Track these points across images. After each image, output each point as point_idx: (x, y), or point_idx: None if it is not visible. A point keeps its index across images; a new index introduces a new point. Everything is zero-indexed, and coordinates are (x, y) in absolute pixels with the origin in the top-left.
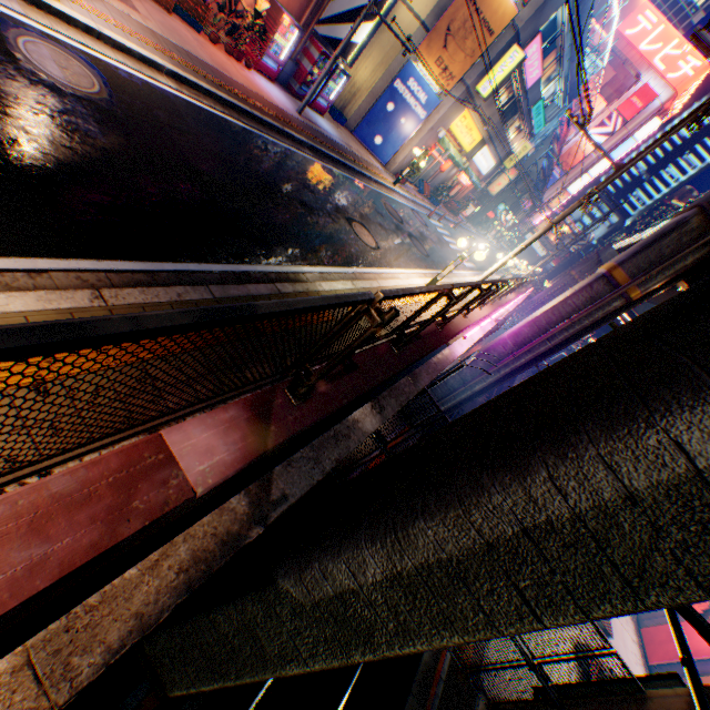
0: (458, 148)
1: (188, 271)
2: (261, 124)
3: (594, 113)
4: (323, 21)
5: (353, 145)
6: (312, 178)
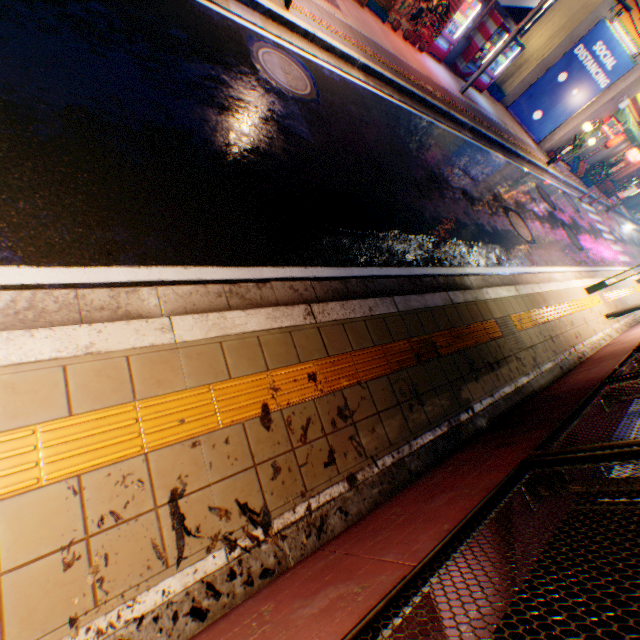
0: (637, 118)
1: (371, 276)
2: (428, 109)
3: None
4: None
5: (507, 122)
6: (471, 162)
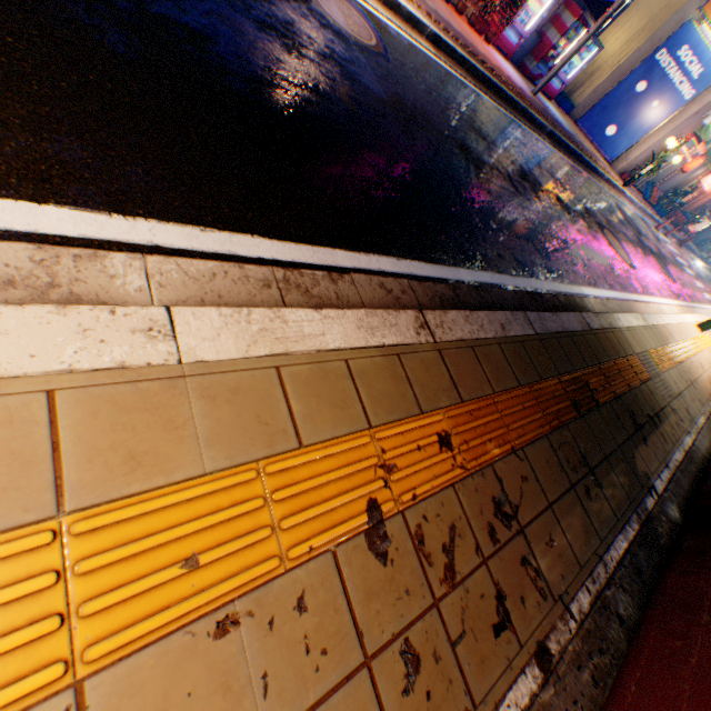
0: None
1: (482, 283)
2: (504, 102)
3: None
4: None
5: (578, 136)
6: (555, 169)
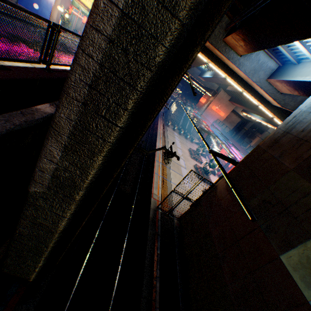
0: (87, 8)
1: None
2: None
3: None
4: None
5: None
6: None
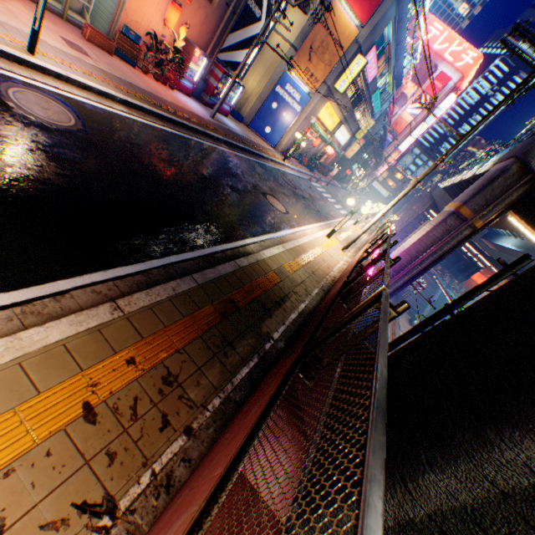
0: (324, 128)
1: (170, 263)
2: (189, 130)
3: (409, 94)
4: (222, 50)
5: (251, 136)
6: (232, 165)
